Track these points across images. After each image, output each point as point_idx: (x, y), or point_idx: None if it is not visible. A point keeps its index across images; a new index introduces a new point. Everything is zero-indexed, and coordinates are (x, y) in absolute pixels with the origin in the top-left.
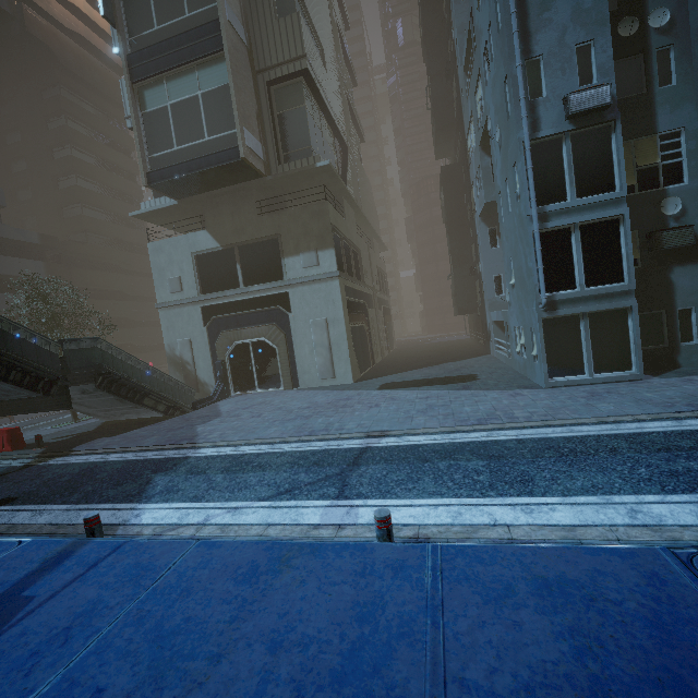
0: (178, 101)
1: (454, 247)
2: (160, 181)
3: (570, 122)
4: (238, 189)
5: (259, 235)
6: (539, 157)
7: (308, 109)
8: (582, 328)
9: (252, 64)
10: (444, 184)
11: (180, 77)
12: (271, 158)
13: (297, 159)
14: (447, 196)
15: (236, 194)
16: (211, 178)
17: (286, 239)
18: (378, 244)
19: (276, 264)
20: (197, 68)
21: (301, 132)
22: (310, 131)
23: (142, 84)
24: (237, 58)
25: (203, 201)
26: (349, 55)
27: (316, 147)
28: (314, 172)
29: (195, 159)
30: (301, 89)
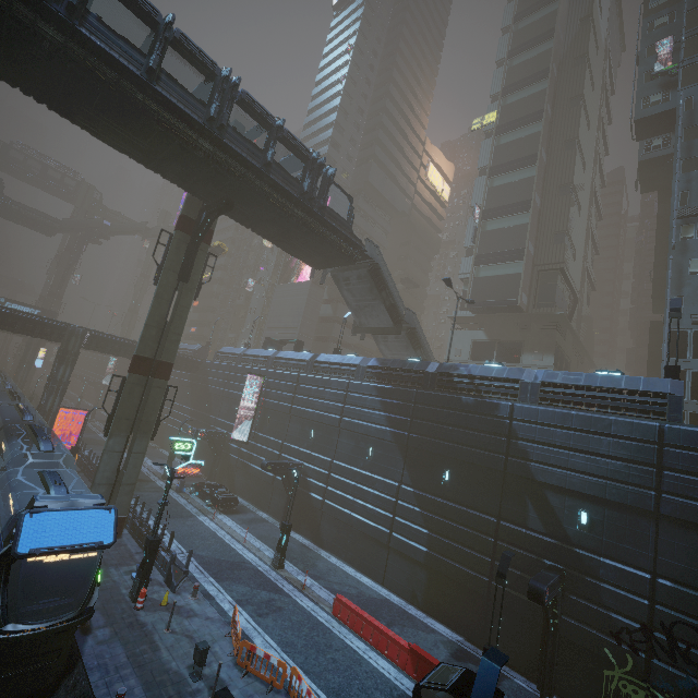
0: (493, 276)
1: (649, 375)
2: (473, 307)
3: (693, 326)
4: (507, 315)
5: (512, 338)
6: (674, 337)
7: (558, 284)
8: (685, 419)
9: (533, 262)
10: (650, 333)
11: (497, 267)
12: (530, 304)
13: (544, 307)
14: (651, 341)
15: (505, 317)
16: (497, 309)
17: (527, 344)
18: (589, 362)
19: (517, 355)
20: (507, 265)
21: (551, 295)
22: (556, 295)
23: (478, 267)
24: (527, 263)
25: (486, 317)
26: (596, 239)
27: (557, 302)
28: (553, 315)
29: (494, 301)
30: (556, 275)
